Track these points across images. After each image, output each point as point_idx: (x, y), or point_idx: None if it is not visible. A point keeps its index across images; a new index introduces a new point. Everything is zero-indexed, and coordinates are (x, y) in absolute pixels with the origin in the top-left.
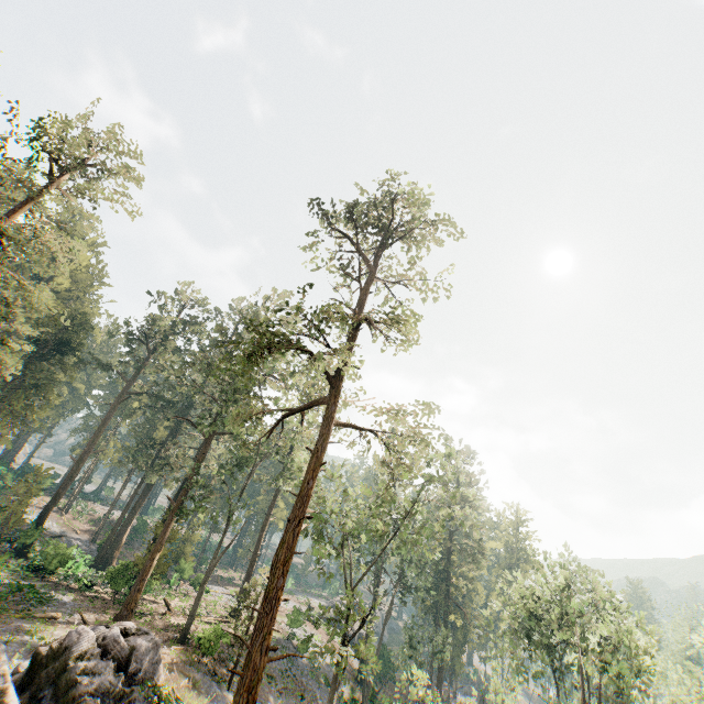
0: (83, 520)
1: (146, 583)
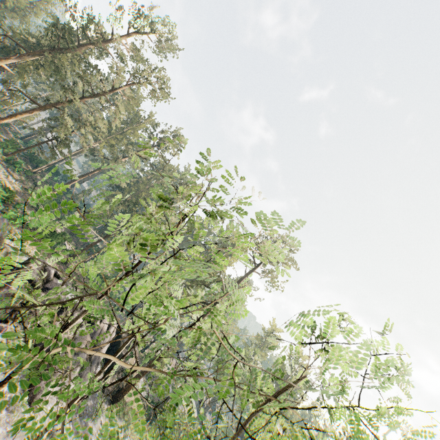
0: None
1: None
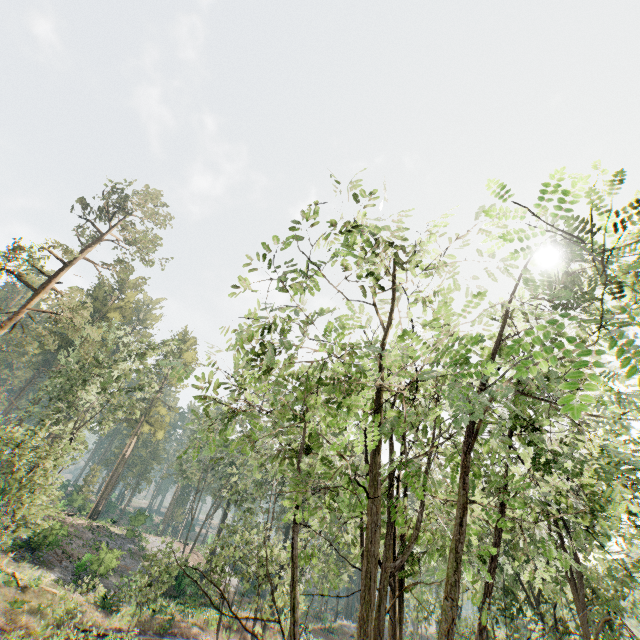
0: None
1: None
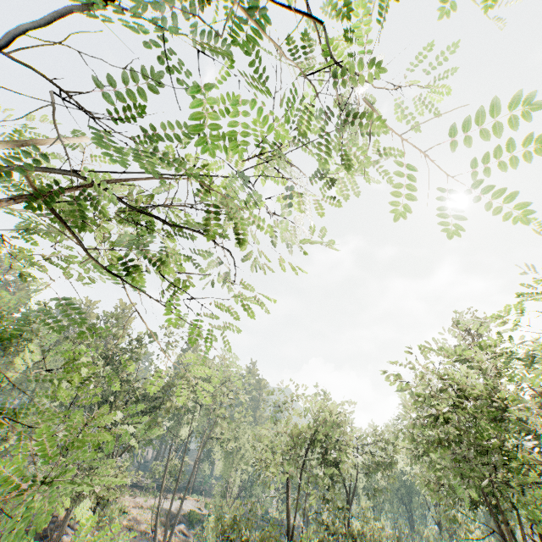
0: None
1: None
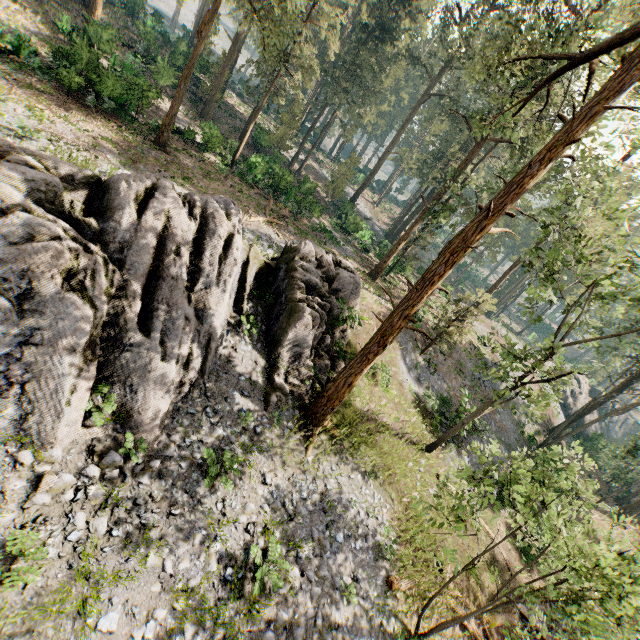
0: (385, 215)
1: (403, 268)
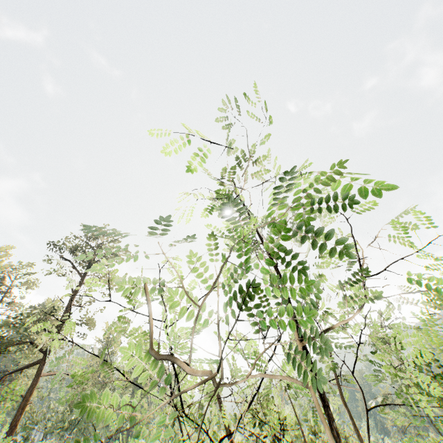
0: None
1: None
